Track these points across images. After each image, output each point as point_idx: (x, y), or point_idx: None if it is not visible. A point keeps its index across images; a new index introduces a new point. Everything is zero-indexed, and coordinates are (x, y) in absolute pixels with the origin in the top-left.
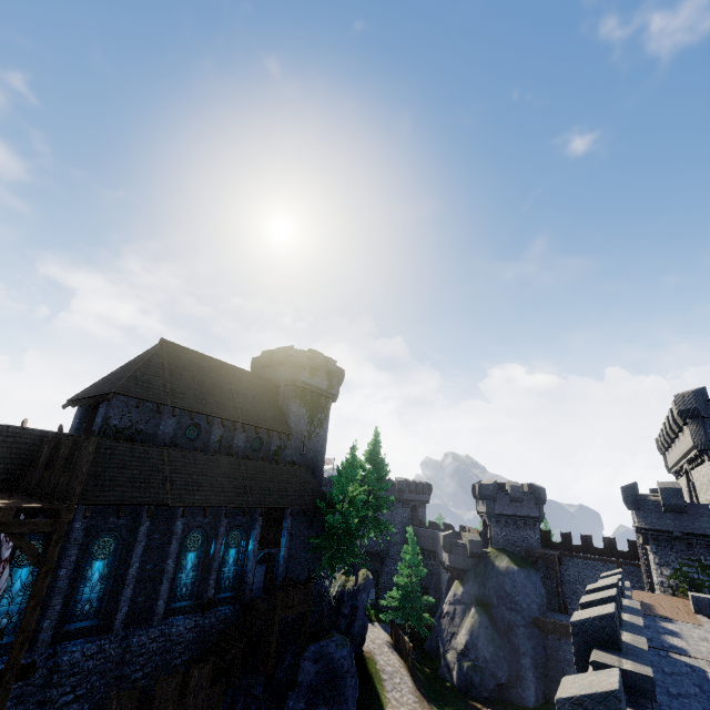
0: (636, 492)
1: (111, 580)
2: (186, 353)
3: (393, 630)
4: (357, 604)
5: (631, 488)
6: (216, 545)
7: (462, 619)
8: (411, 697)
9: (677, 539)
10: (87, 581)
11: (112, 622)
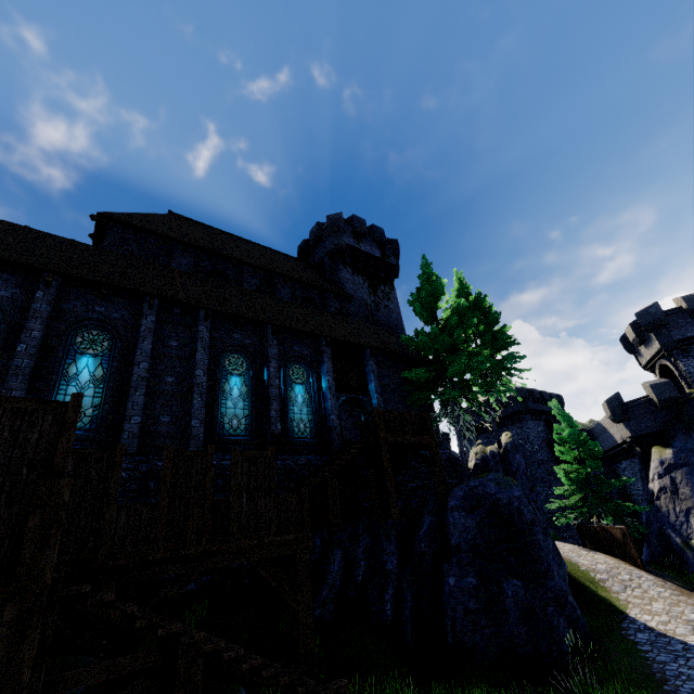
0: None
1: (110, 385)
2: (201, 226)
3: (583, 536)
4: (512, 468)
5: None
6: (269, 368)
7: (692, 486)
8: (662, 590)
9: None
10: (70, 379)
11: (120, 439)
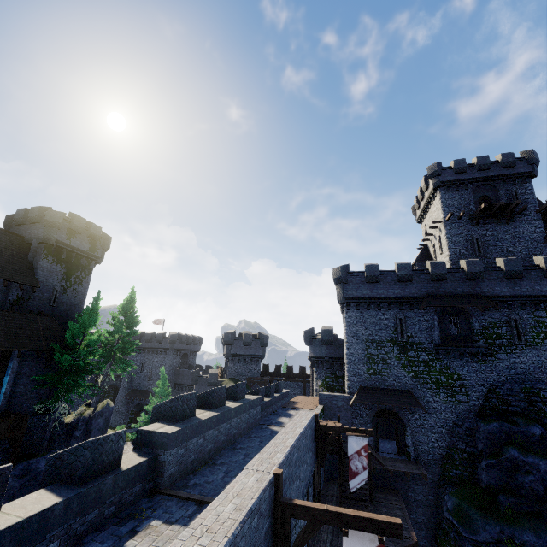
0: (312, 334)
1: None
2: None
3: None
4: (92, 427)
5: (310, 332)
6: None
7: None
8: None
9: (326, 362)
10: None
11: None
